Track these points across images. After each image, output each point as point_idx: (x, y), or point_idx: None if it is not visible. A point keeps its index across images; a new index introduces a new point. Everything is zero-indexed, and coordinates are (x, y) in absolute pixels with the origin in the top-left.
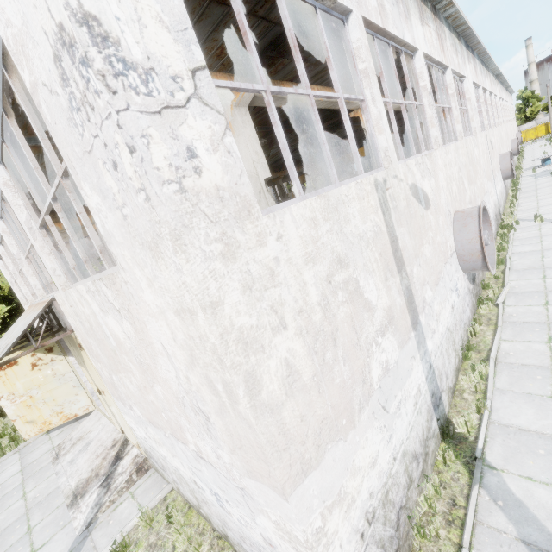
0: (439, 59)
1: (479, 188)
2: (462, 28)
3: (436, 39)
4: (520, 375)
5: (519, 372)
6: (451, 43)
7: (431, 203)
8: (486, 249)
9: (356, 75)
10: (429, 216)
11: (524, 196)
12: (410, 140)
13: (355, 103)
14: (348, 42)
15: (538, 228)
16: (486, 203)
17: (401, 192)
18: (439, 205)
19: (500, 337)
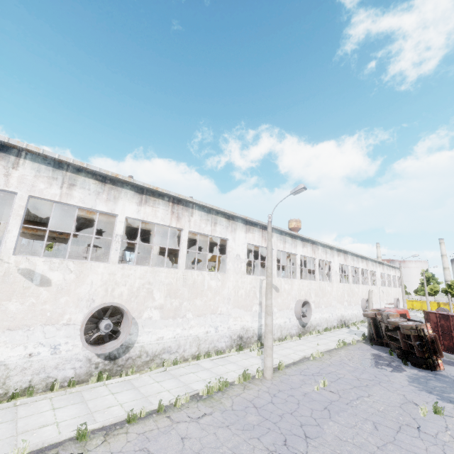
0: (162, 223)
1: (197, 305)
2: (230, 214)
3: (167, 214)
4: (0, 415)
5: (5, 414)
6: (204, 219)
7: (55, 285)
8: (121, 338)
9: (10, 213)
10: (41, 290)
11: (308, 339)
12: (68, 250)
13: (141, 227)
14: (14, 201)
15: (246, 358)
16: (214, 321)
17: (1, 268)
18: (71, 290)
19: (55, 397)
